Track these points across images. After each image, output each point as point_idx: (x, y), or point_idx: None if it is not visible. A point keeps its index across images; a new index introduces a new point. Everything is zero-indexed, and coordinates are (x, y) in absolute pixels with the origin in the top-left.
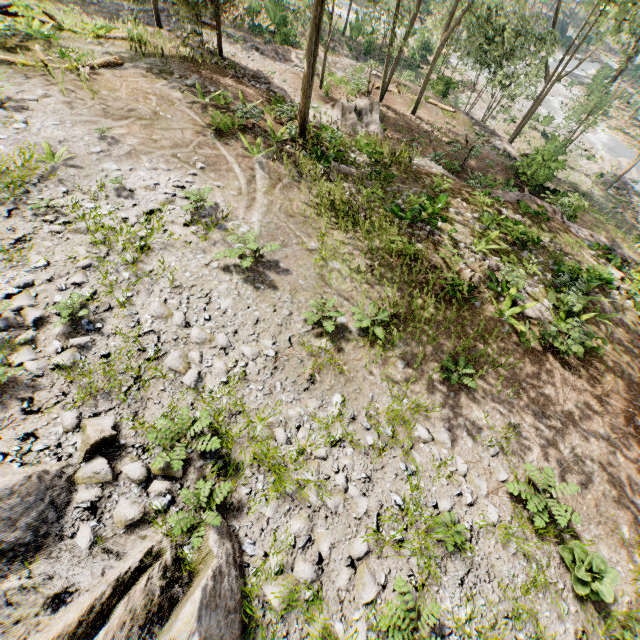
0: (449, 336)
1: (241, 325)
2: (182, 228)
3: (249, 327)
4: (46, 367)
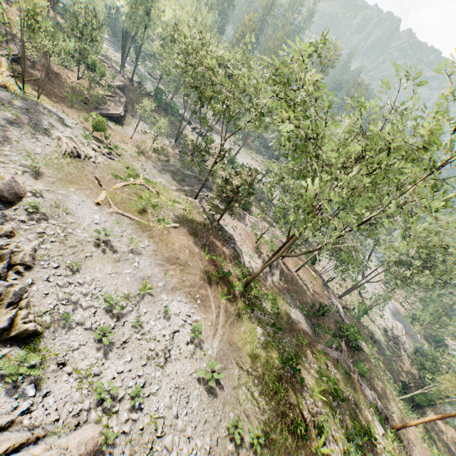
0: None
1: (198, 422)
2: (185, 345)
3: (201, 424)
4: (119, 430)
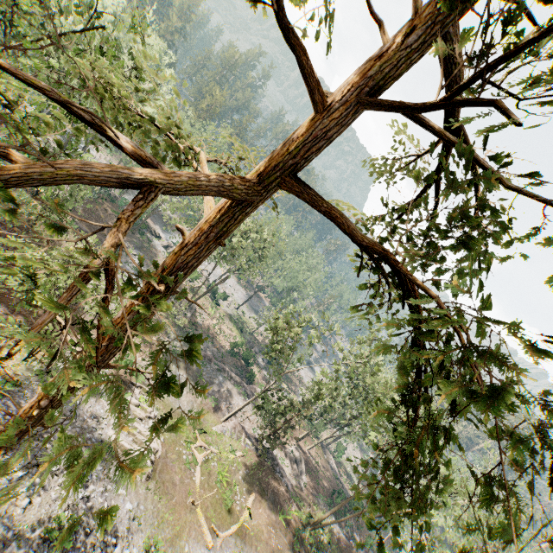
0: None
1: None
2: None
3: None
4: None
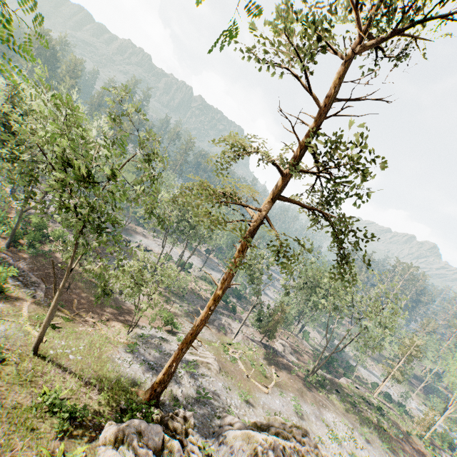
0: (390, 441)
1: (380, 456)
2: (348, 432)
3: (381, 456)
4: None
